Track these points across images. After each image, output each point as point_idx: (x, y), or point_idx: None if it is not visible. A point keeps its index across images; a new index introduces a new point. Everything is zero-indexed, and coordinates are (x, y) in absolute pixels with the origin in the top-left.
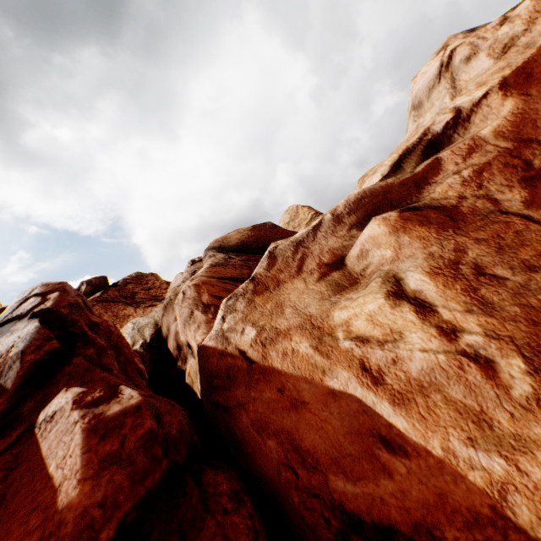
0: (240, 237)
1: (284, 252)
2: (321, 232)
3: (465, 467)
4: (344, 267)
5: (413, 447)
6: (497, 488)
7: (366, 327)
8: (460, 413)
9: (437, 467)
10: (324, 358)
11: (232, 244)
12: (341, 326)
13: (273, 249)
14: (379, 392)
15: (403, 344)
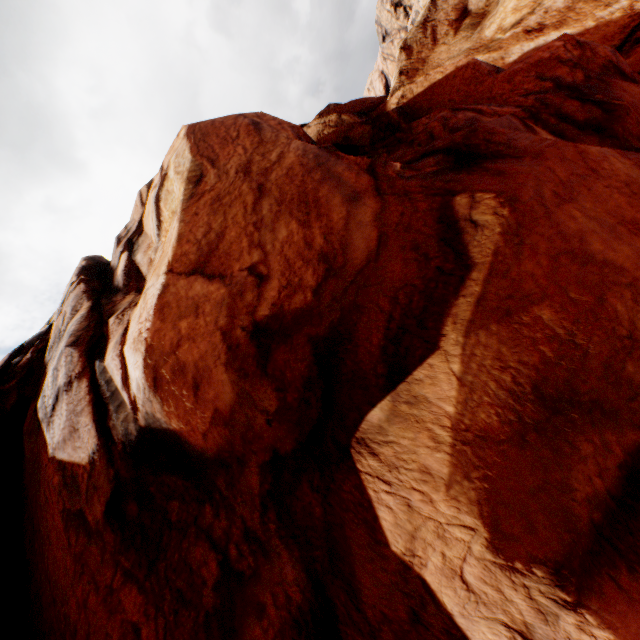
0: None
1: (414, 39)
2: (440, 1)
3: (609, 18)
4: (469, 14)
5: (578, 35)
6: (628, 10)
7: (515, 18)
8: (595, 2)
9: (595, 30)
10: (498, 52)
11: None
12: (496, 34)
13: (404, 44)
14: (545, 33)
15: (546, 1)
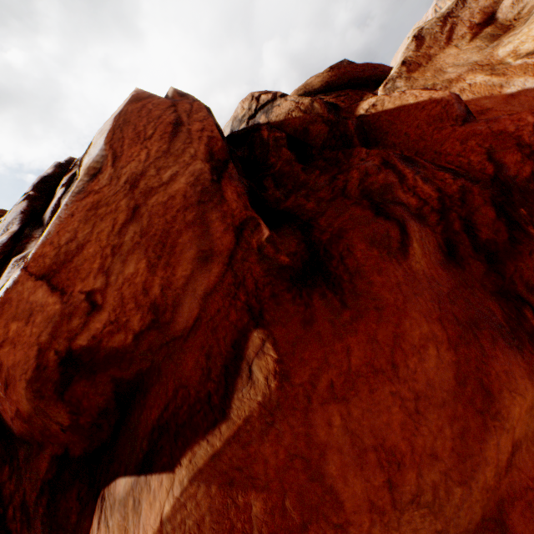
0: (322, 79)
1: (431, 31)
2: None
3: None
4: (494, 22)
5: None
6: None
7: None
8: None
9: None
10: (500, 78)
11: (317, 88)
12: (508, 56)
13: (418, 32)
14: None
15: None
